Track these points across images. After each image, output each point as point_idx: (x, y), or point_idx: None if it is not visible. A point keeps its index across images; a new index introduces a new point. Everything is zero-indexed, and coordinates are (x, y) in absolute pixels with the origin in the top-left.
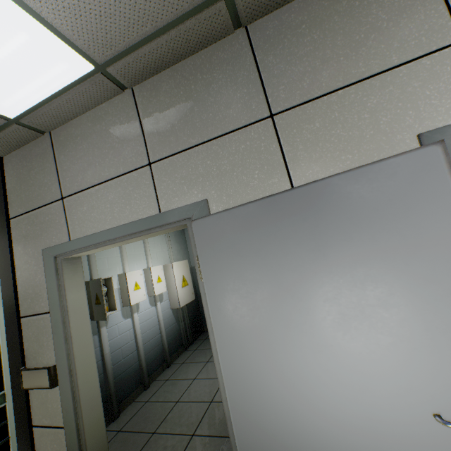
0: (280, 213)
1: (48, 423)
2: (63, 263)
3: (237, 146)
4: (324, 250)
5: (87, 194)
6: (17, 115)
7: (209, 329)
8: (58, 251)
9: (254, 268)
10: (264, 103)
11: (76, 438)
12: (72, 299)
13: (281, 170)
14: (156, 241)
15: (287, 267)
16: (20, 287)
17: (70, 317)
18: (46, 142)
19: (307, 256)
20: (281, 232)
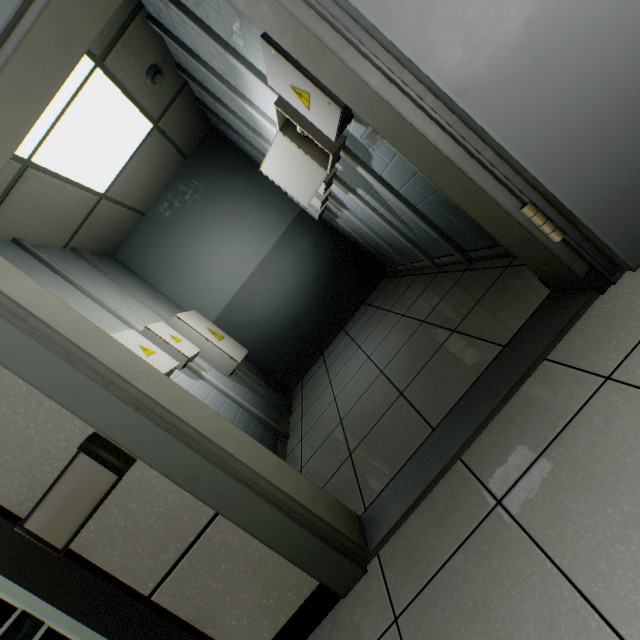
0: None
1: (176, 551)
2: None
3: None
4: None
5: None
6: None
7: (332, 47)
8: None
9: None
10: None
11: (252, 497)
12: (15, 291)
13: None
14: (123, 303)
15: None
16: None
17: (40, 318)
18: None
19: None
20: None
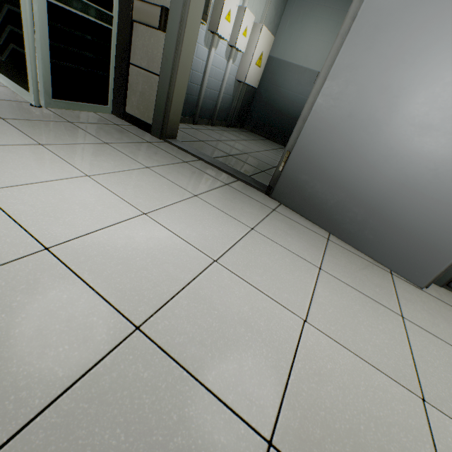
0: None
1: (145, 66)
2: None
3: None
4: None
5: None
6: None
7: (340, 32)
8: None
9: None
10: None
11: (167, 86)
12: None
13: None
14: None
15: None
16: None
17: None
18: None
19: None
20: None
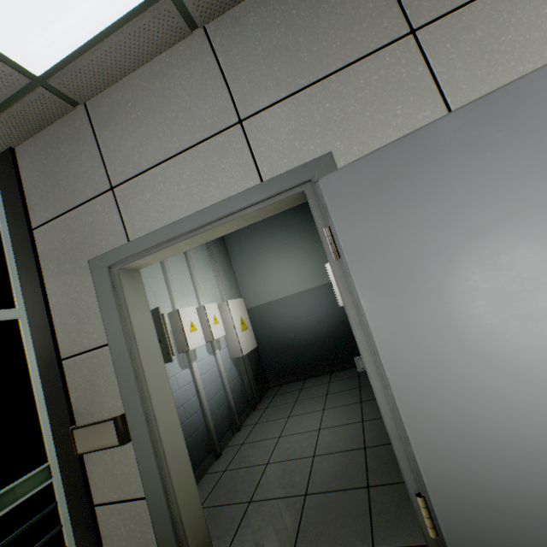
0: (461, 135)
1: (119, 496)
2: (121, 276)
3: (367, 78)
4: (535, 168)
5: (150, 177)
6: (44, 72)
7: (352, 323)
8: (113, 258)
9: (424, 219)
10: (400, 17)
11: (165, 508)
12: (138, 322)
13: (434, 99)
14: (204, 275)
15: (478, 205)
16: (56, 319)
17: (138, 346)
18: (79, 118)
19: (509, 182)
20: (464, 160)
